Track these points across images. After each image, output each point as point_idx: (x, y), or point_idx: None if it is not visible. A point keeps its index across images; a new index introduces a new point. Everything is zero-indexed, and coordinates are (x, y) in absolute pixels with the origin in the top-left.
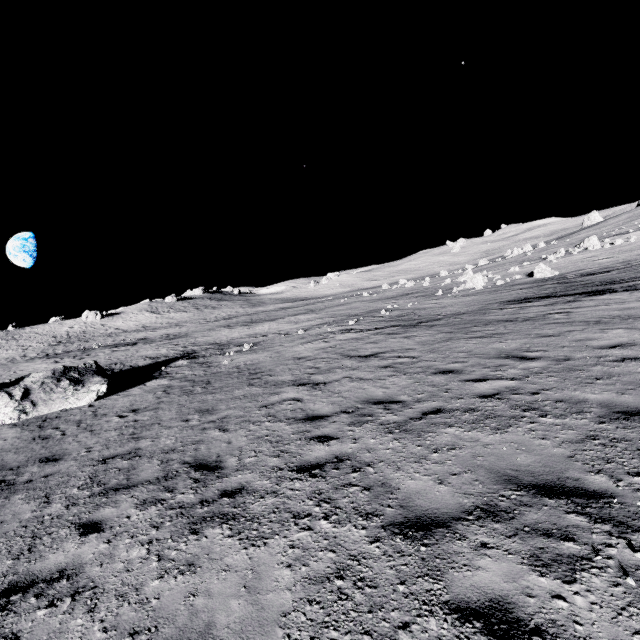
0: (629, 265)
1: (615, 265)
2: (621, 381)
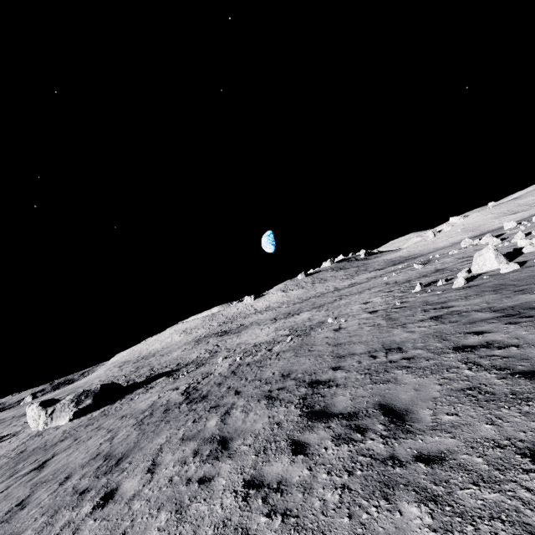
0: None
1: None
2: None
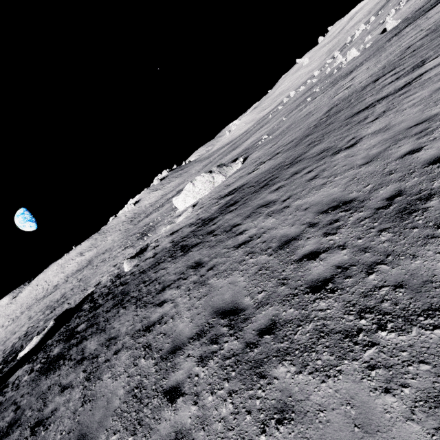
0: None
1: None
2: None
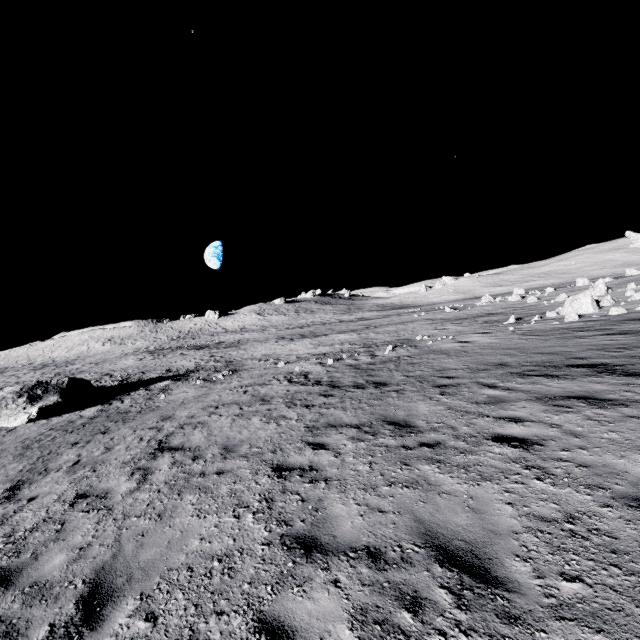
0: None
1: None
2: None
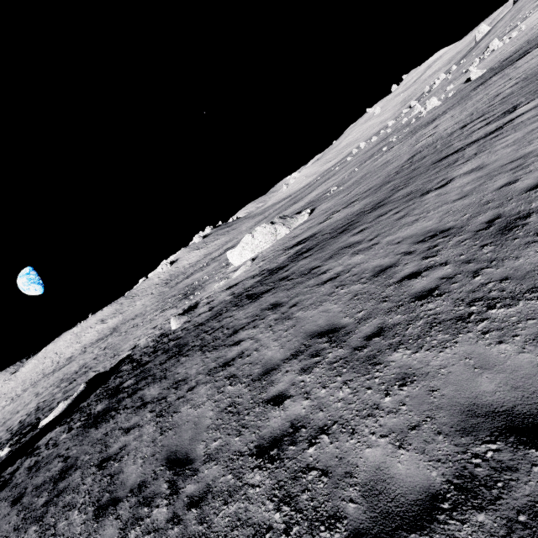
0: (530, 41)
1: (520, 46)
2: None
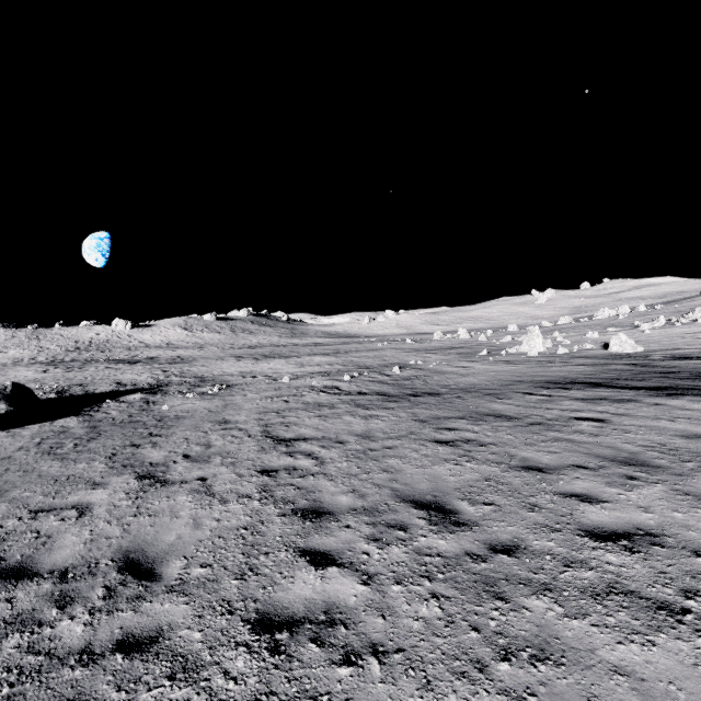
0: None
1: None
2: (549, 691)
